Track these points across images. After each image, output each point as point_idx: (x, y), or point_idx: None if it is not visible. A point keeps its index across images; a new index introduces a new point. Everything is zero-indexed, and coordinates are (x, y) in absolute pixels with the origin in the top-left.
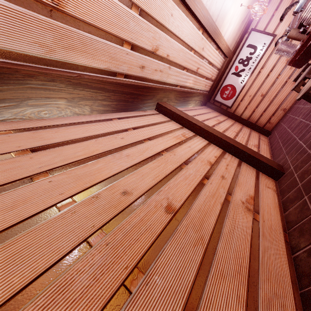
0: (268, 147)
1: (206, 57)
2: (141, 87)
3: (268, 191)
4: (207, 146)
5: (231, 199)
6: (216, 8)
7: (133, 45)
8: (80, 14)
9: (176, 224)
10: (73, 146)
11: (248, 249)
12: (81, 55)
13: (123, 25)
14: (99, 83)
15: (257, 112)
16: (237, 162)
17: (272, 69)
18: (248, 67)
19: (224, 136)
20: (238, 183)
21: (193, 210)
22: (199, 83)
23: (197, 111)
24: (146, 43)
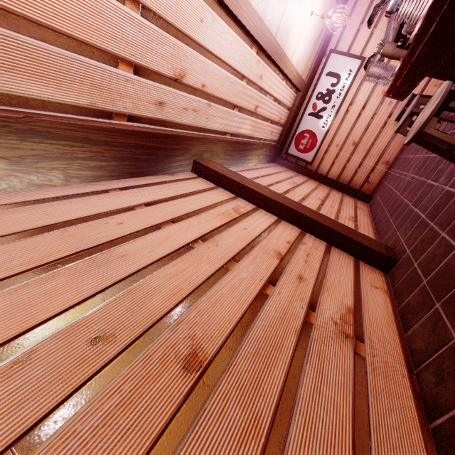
0: (370, 219)
1: (267, 90)
2: (161, 136)
3: (376, 294)
4: (274, 225)
5: (315, 320)
6: (274, 15)
7: (137, 66)
8: (15, 4)
9: (203, 397)
10: (5, 249)
11: (349, 428)
12: (31, 80)
13: (112, 32)
14: (76, 129)
15: (350, 167)
16: (323, 248)
17: (364, 106)
18: (330, 105)
19: (301, 208)
20: (327, 287)
21: (243, 355)
22: (261, 130)
23: (261, 170)
24: (160, 63)
